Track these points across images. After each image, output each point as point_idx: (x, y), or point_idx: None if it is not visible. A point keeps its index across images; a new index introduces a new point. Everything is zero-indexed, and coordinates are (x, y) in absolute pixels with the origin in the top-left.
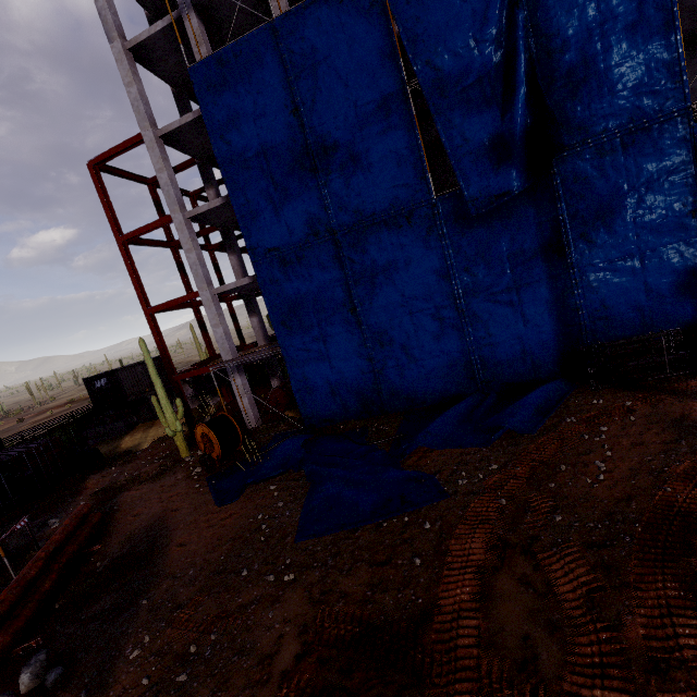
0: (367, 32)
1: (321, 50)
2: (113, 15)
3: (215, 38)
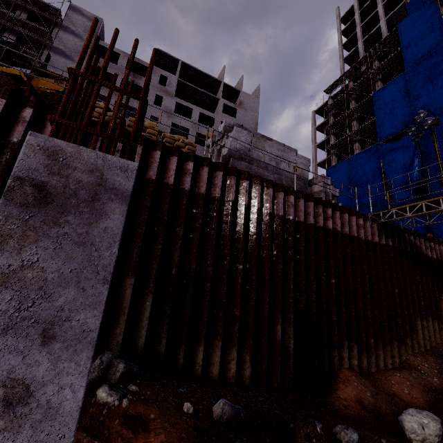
0: (373, 158)
1: (359, 163)
2: (315, 157)
3: (341, 158)
